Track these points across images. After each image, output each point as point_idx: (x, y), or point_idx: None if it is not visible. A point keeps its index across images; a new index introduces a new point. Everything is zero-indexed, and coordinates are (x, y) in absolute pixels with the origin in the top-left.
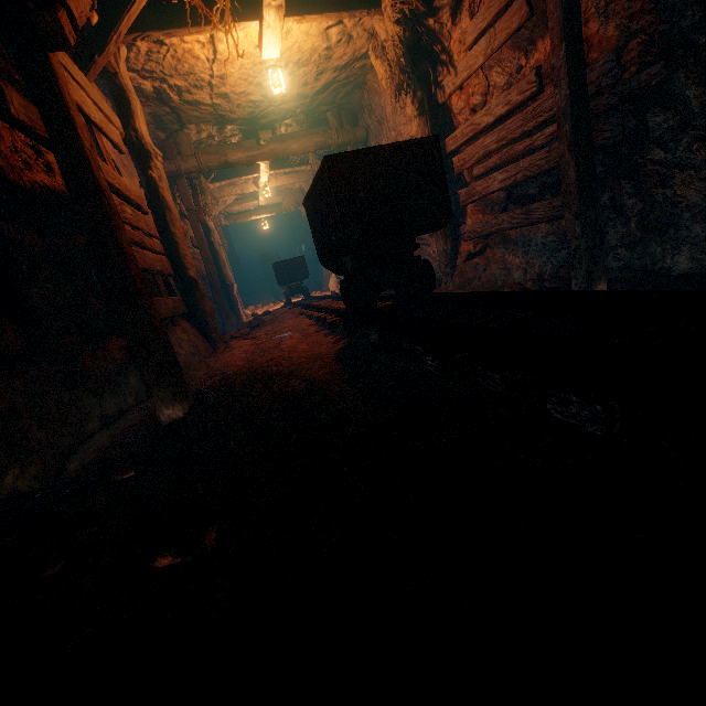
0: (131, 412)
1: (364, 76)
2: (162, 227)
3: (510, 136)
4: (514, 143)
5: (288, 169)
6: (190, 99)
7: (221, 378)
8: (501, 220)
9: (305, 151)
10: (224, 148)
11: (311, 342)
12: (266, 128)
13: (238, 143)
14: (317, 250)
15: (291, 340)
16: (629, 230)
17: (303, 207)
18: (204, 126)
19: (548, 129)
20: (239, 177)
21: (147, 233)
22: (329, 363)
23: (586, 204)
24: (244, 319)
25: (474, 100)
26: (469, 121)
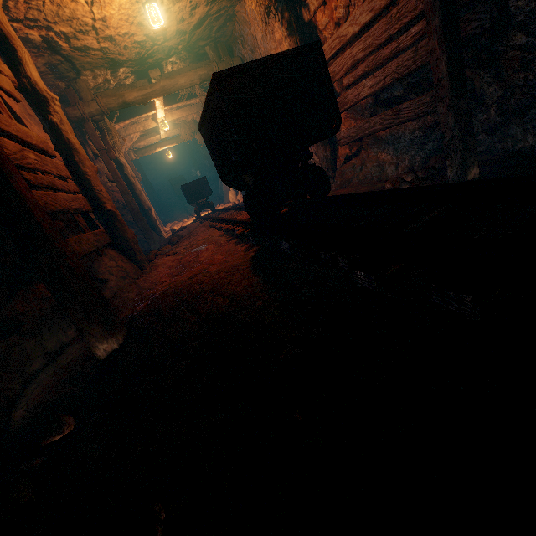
0: (73, 343)
1: (233, 8)
2: (73, 168)
3: (376, 42)
4: (378, 50)
5: (180, 103)
6: (79, 45)
7: (149, 302)
8: (373, 122)
9: (191, 84)
10: (120, 90)
11: (224, 252)
12: (154, 68)
13: (132, 84)
14: (217, 171)
15: (207, 252)
16: (489, 116)
17: (198, 136)
18: (98, 71)
19: (414, 29)
20: (139, 115)
21: (57, 175)
22: (246, 275)
23: (457, 96)
24: (165, 235)
25: (338, 14)
26: (335, 34)
